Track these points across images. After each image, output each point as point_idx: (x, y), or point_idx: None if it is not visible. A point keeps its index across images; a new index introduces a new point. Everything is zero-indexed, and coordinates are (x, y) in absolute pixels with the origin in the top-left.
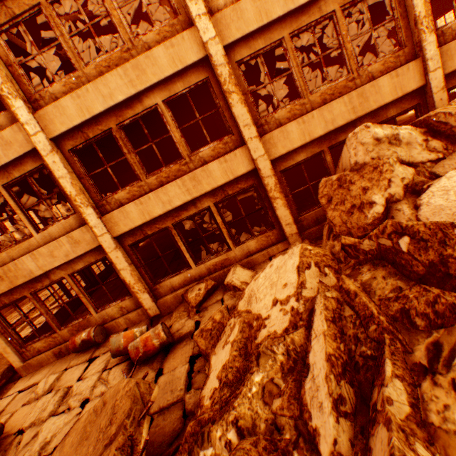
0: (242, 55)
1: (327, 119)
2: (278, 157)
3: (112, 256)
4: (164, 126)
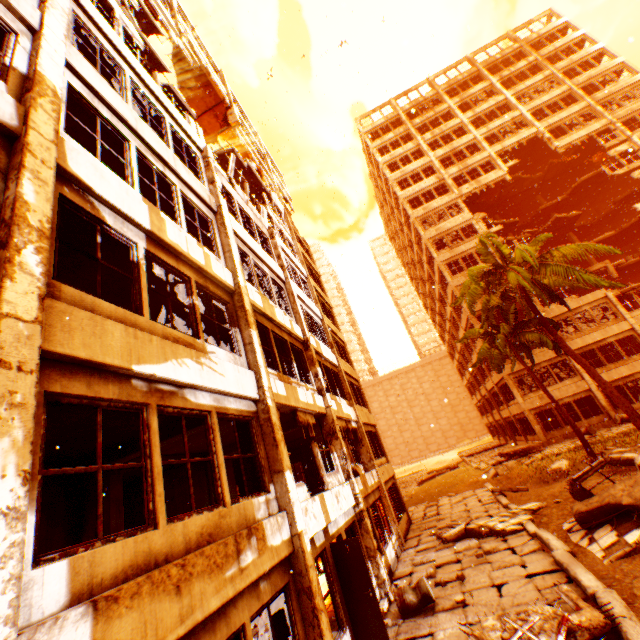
0: None
1: None
2: None
3: (594, 393)
4: None
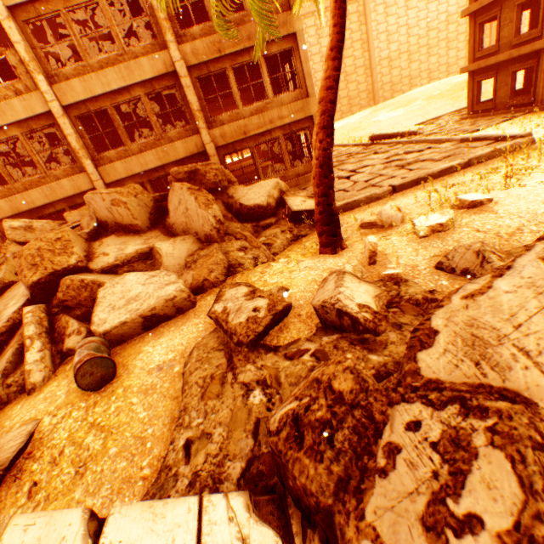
0: None
1: (29, 201)
2: None
3: None
4: None
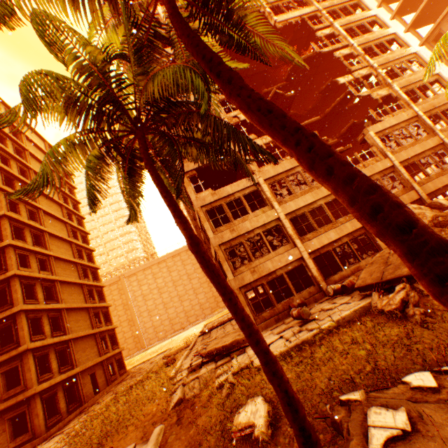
0: None
1: None
2: None
3: (307, 261)
4: None
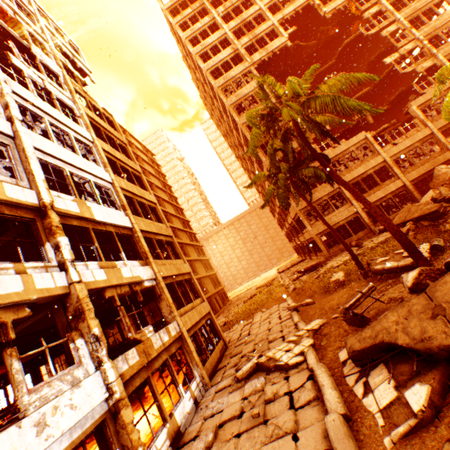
0: (393, 158)
1: (424, 169)
2: (410, 180)
3: (360, 214)
4: None
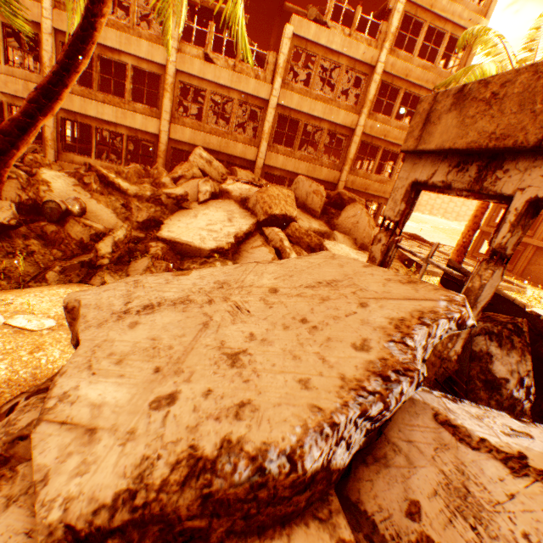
0: (185, 80)
1: (207, 141)
2: (174, 139)
3: None
4: (143, 73)
